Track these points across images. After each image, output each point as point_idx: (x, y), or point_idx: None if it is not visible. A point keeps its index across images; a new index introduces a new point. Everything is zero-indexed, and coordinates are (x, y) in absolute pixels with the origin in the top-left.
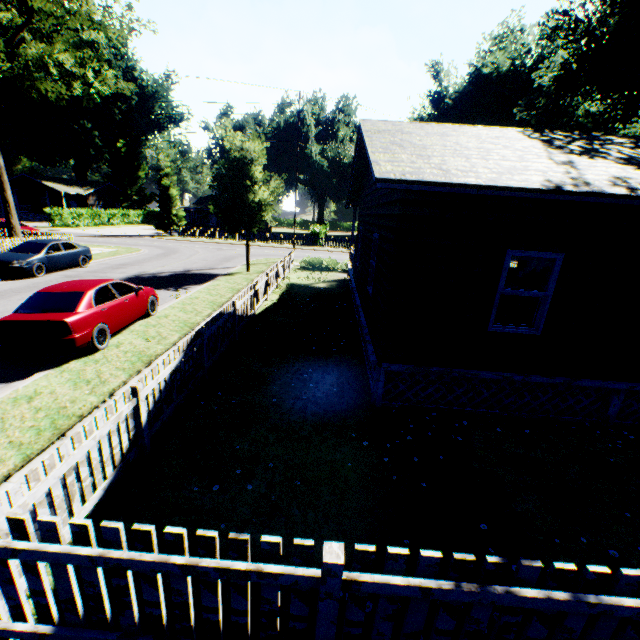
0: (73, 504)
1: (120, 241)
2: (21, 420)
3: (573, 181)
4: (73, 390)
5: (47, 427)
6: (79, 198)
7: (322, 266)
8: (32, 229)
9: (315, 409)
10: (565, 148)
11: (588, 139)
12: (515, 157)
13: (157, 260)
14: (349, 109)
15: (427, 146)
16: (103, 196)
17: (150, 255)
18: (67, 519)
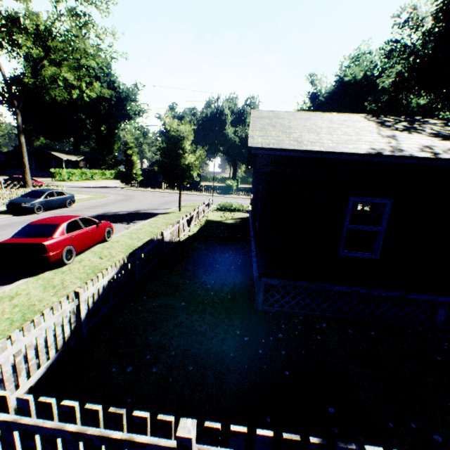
0: (19, 378)
1: (97, 190)
2: (2, 313)
3: (391, 148)
4: (42, 292)
5: (18, 319)
6: (74, 162)
7: (231, 208)
8: (40, 182)
9: (212, 311)
10: (392, 127)
11: (411, 121)
12: (353, 133)
13: (119, 203)
14: (254, 104)
15: (292, 126)
16: (89, 161)
17: (115, 200)
18: (13, 389)
